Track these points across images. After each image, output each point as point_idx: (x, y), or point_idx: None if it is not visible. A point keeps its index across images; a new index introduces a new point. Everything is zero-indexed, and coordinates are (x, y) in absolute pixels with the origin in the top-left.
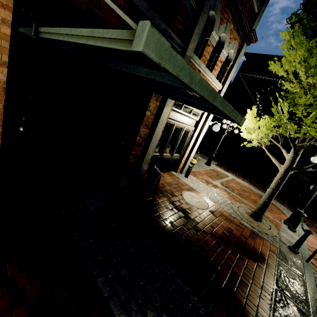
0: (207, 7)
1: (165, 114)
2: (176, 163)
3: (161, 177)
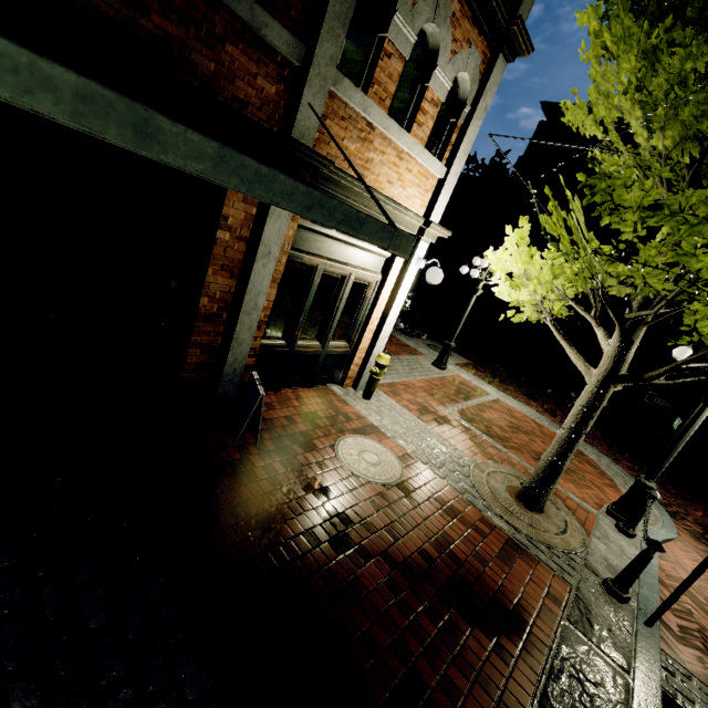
0: None
1: (272, 238)
2: (341, 363)
3: (295, 399)
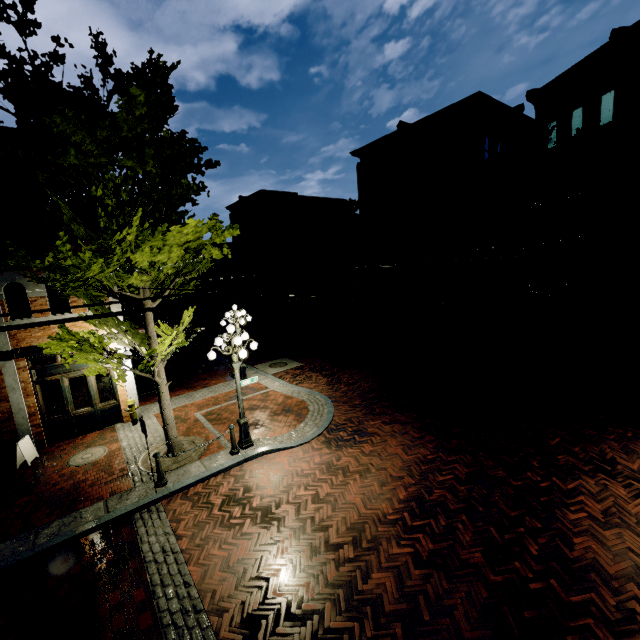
0: None
1: (12, 383)
2: (119, 411)
3: (82, 438)
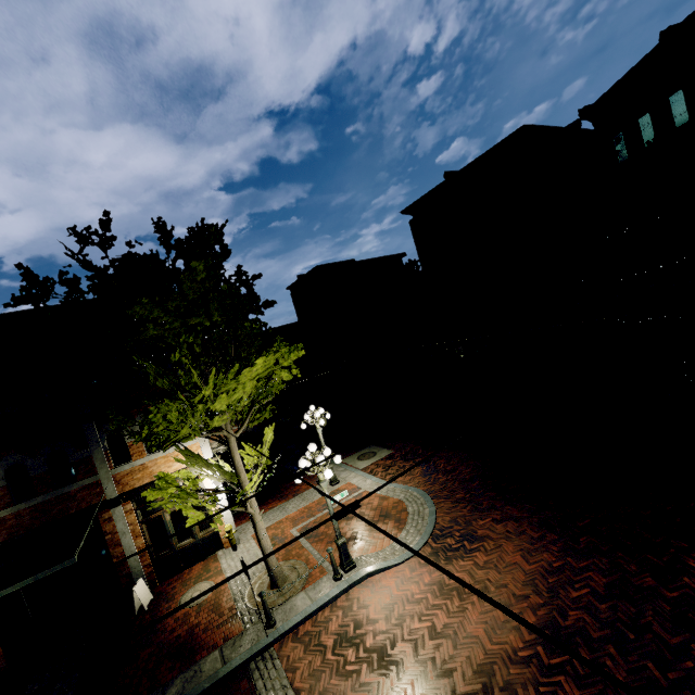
0: (95, 445)
1: (122, 528)
2: (218, 538)
3: (189, 572)
